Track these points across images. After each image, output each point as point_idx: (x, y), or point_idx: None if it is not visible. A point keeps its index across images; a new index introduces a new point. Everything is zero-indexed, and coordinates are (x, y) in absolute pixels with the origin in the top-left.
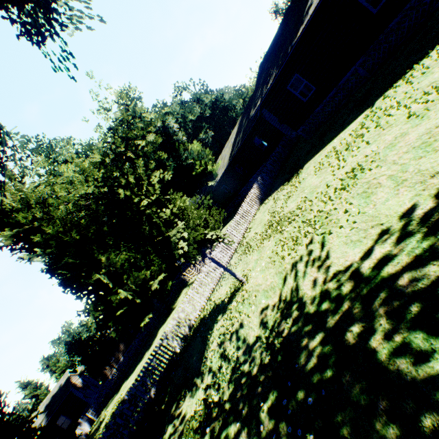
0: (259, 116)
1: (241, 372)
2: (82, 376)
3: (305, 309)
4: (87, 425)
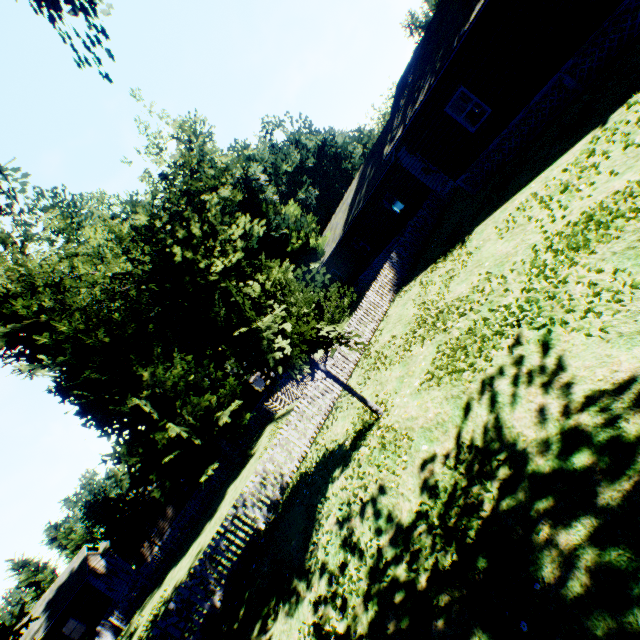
0: (394, 161)
1: (392, 582)
2: (107, 556)
3: (527, 464)
4: (110, 636)
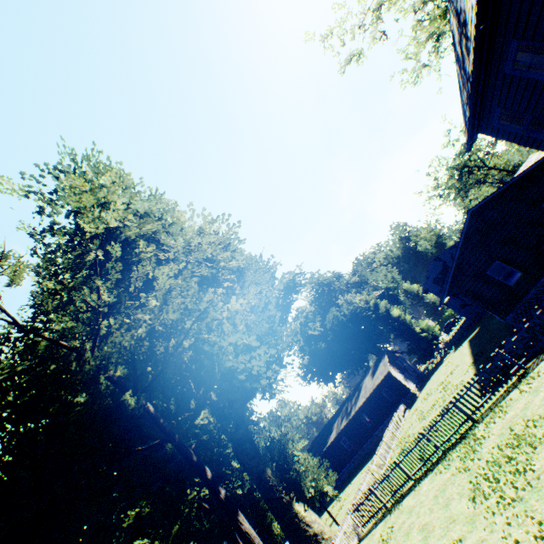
0: None
1: None
2: None
3: None
4: None
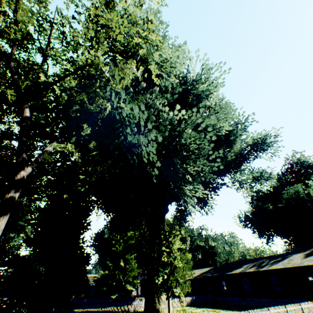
0: None
1: None
2: None
3: None
4: None
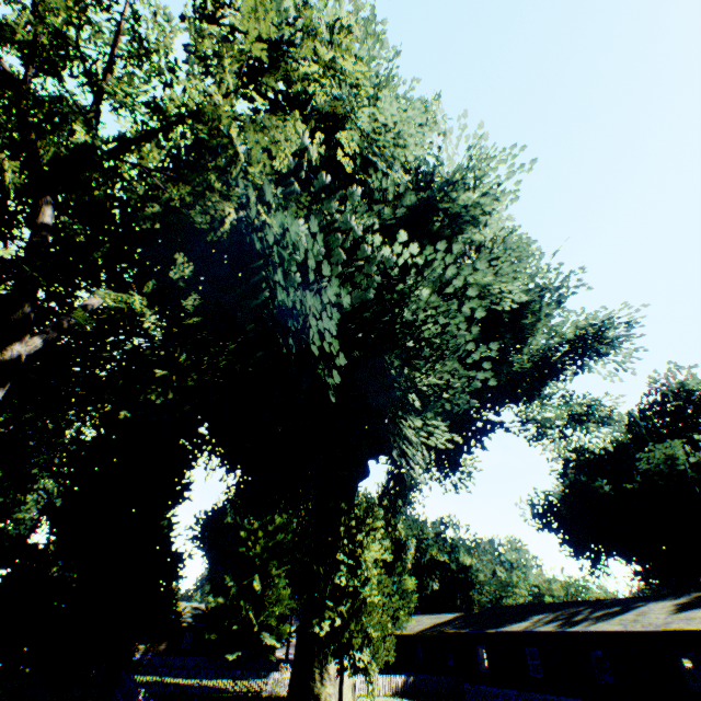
0: None
1: None
2: None
3: None
4: None
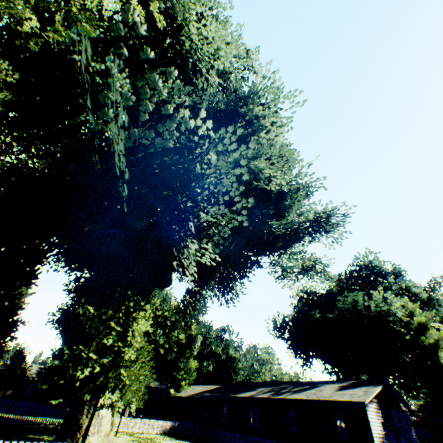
0: None
1: None
2: None
3: None
4: None
